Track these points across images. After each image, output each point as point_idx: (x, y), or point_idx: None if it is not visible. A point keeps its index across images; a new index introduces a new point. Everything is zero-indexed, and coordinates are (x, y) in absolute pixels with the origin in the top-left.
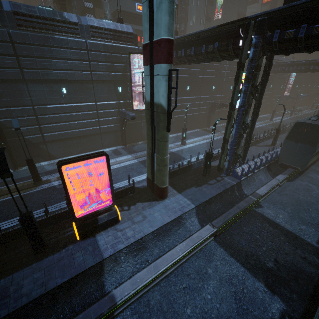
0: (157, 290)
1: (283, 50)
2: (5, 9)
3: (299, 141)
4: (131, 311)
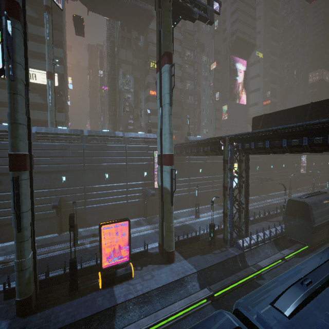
0: None
1: (248, 153)
2: (84, 134)
3: (296, 216)
4: None
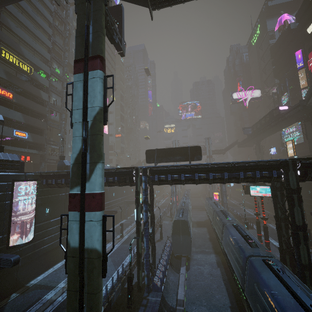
0: None
1: (161, 184)
2: None
3: (180, 233)
4: None
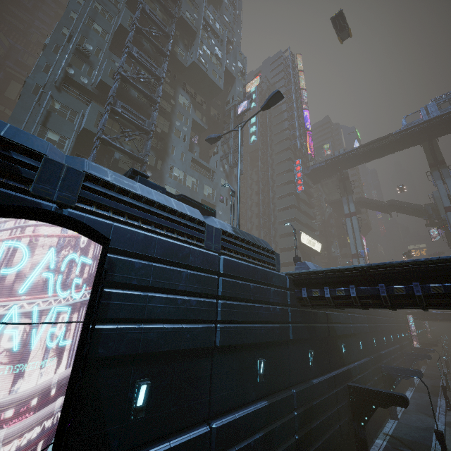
0: None
1: None
2: None
3: None
4: None
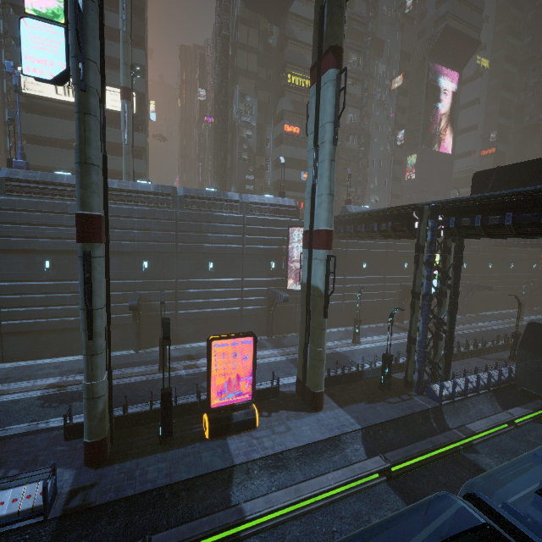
0: (297, 525)
1: (466, 235)
2: (178, 194)
3: (541, 352)
4: (260, 540)
